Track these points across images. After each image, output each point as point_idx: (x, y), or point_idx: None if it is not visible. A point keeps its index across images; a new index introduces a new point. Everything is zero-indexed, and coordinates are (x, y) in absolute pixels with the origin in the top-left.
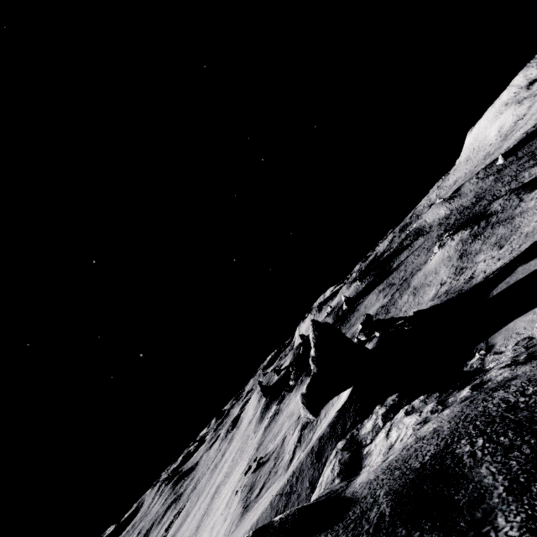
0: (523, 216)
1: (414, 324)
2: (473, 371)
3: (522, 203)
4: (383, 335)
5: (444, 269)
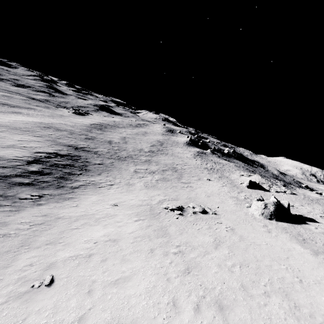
0: None
1: None
2: None
3: None
4: None
5: None
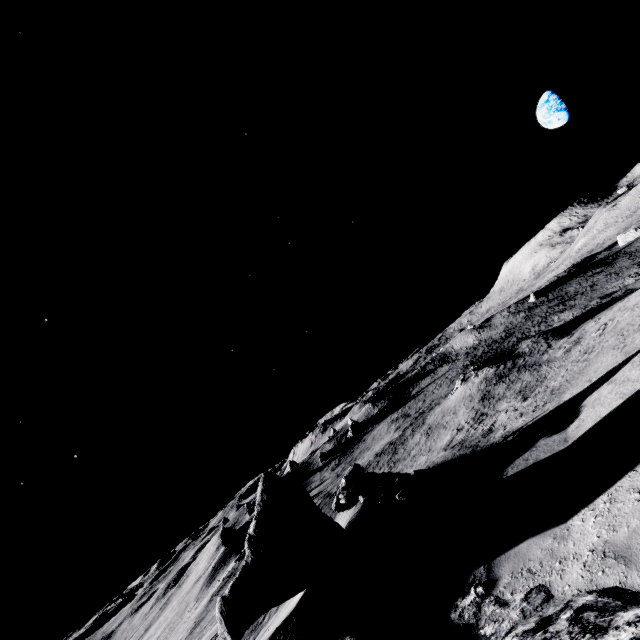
0: (551, 366)
1: (409, 494)
2: (463, 628)
3: (550, 350)
4: (370, 500)
5: (463, 410)
